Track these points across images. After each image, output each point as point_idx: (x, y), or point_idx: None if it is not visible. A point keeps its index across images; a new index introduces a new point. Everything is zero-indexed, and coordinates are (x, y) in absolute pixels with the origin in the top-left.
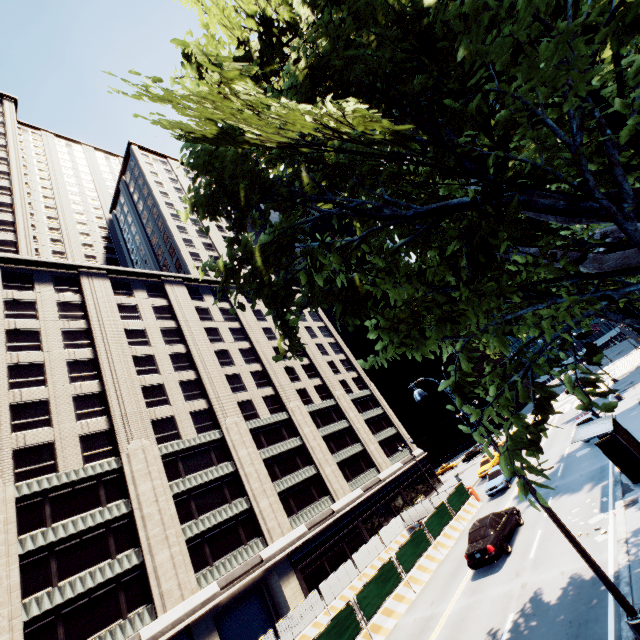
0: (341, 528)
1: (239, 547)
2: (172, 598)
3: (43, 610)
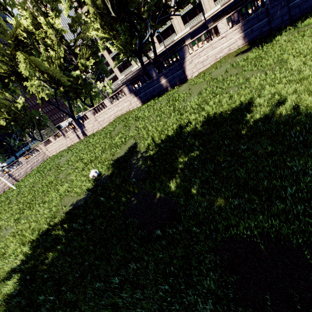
0: (237, 3)
1: (196, 16)
2: (179, 32)
3: (157, 35)
